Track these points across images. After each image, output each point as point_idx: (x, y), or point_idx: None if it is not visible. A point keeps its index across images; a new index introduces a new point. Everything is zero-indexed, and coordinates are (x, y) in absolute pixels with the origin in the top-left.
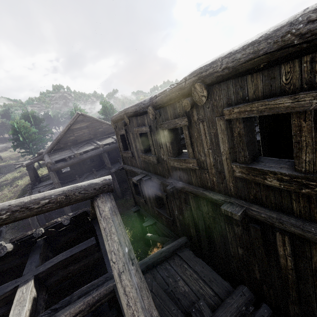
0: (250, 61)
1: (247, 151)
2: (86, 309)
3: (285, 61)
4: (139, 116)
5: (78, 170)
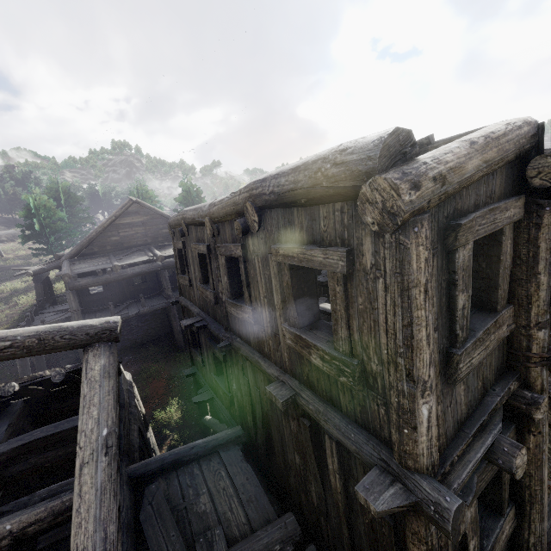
0: (291, 192)
1: (296, 310)
2: (48, 519)
3: (322, 203)
4: (199, 226)
5: (117, 292)
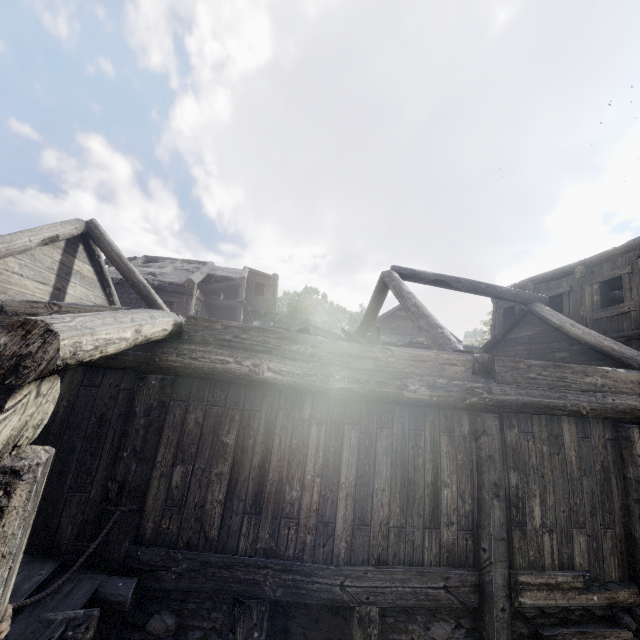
0: None
1: None
2: None
3: None
4: (554, 280)
5: None
